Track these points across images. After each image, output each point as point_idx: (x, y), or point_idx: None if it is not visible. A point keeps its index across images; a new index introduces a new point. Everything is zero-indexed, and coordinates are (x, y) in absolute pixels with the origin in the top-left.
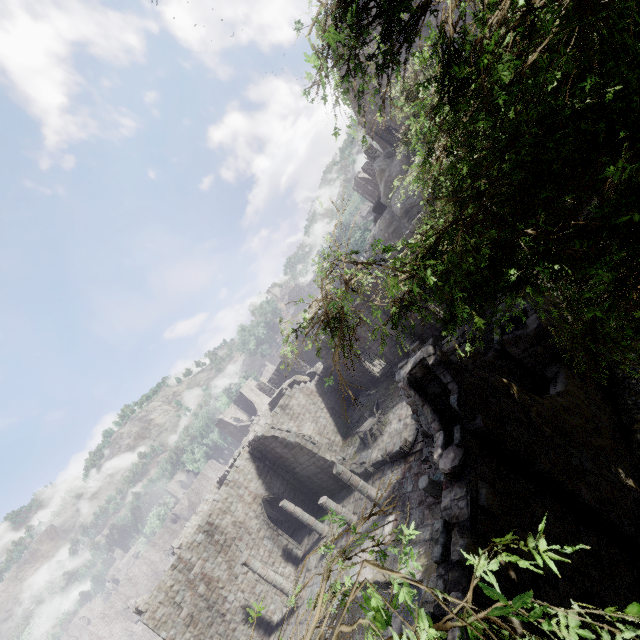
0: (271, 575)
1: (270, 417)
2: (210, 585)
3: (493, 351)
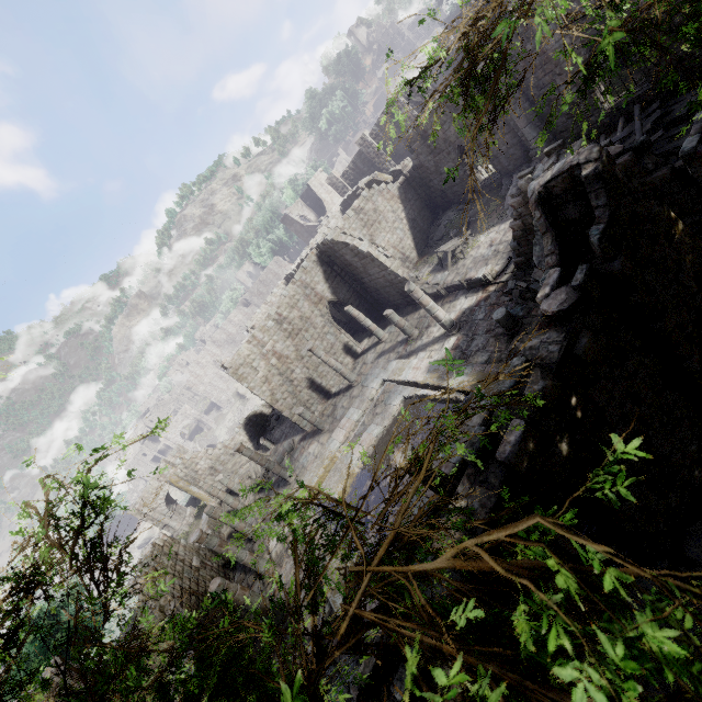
0: (332, 362)
1: (341, 220)
2: (280, 360)
3: (667, 169)
